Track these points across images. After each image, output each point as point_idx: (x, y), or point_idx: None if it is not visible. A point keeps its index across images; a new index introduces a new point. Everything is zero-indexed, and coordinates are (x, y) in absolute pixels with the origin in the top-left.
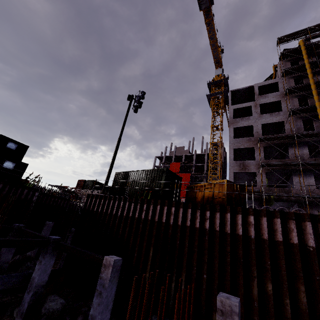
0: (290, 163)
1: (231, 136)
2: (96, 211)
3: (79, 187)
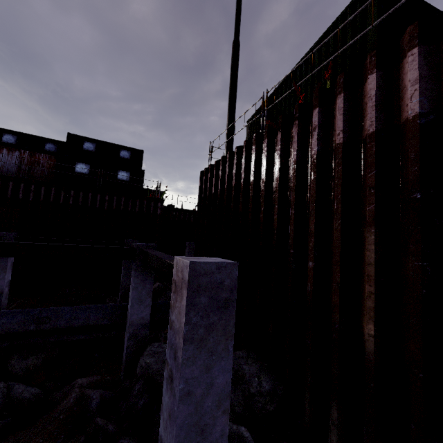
0: None
1: None
2: (214, 194)
3: None
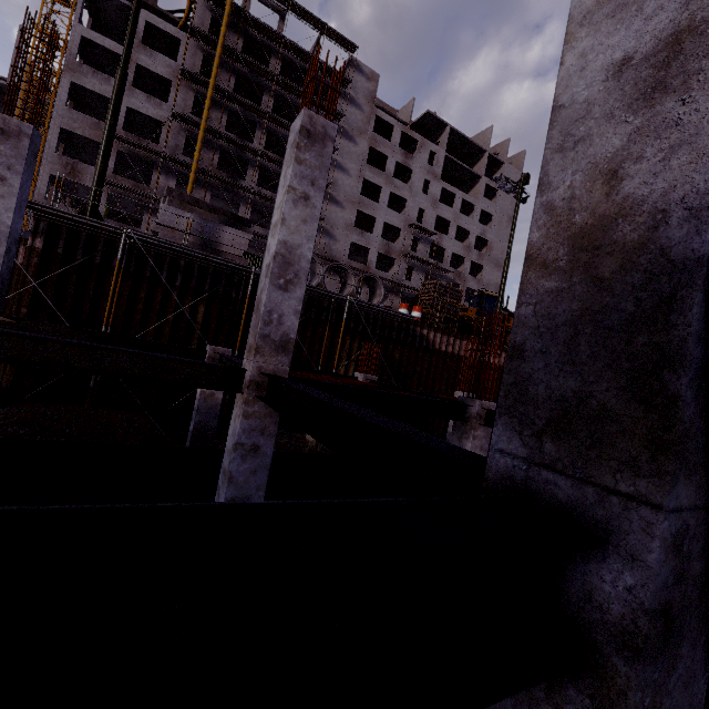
0: (141, 193)
1: (63, 98)
2: None
3: None
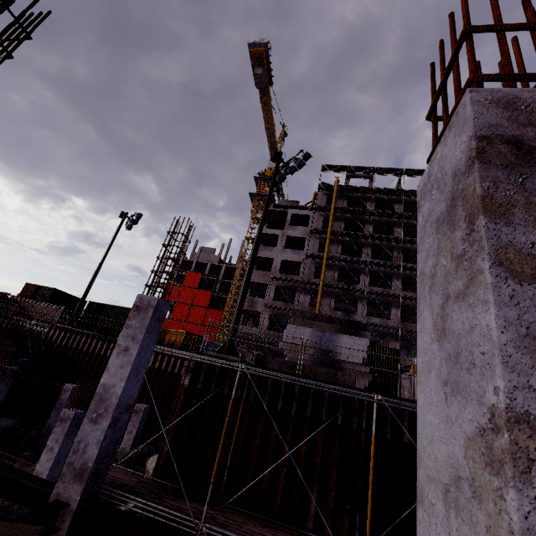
0: (288, 309)
1: None
2: (59, 344)
3: (27, 294)
